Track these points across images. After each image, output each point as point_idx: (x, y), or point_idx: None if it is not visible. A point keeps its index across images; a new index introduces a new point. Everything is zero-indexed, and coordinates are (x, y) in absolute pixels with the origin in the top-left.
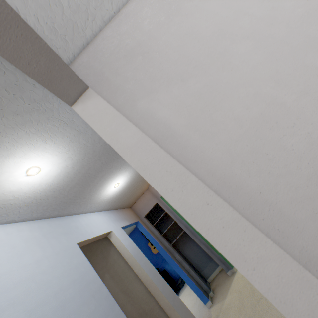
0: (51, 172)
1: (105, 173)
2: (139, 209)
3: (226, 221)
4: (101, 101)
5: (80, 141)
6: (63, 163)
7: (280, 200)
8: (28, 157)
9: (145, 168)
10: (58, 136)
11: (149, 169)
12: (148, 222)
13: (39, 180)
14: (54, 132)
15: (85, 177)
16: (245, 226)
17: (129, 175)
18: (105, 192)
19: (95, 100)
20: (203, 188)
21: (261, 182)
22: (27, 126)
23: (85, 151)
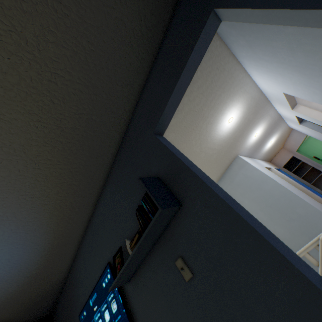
0: (258, 135)
1: (269, 135)
2: (277, 162)
3: None
4: (302, 107)
5: (269, 121)
6: (262, 131)
7: None
8: (257, 129)
9: None
10: (265, 120)
11: None
12: (286, 170)
13: (255, 138)
14: (265, 119)
15: (264, 137)
16: None
17: (277, 136)
18: (265, 146)
19: (300, 107)
20: None
21: None
22: (262, 119)
23: (269, 125)
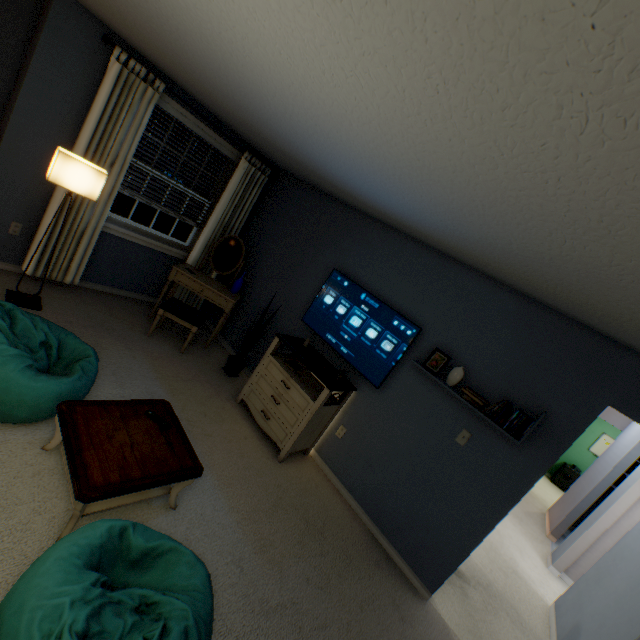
0: None
1: None
2: None
3: (626, 502)
4: None
5: None
6: None
7: (634, 518)
8: None
9: (639, 482)
10: None
11: (639, 483)
12: None
13: None
14: None
15: None
16: (626, 506)
17: None
18: None
19: None
20: (635, 498)
21: (639, 514)
22: None
23: None
